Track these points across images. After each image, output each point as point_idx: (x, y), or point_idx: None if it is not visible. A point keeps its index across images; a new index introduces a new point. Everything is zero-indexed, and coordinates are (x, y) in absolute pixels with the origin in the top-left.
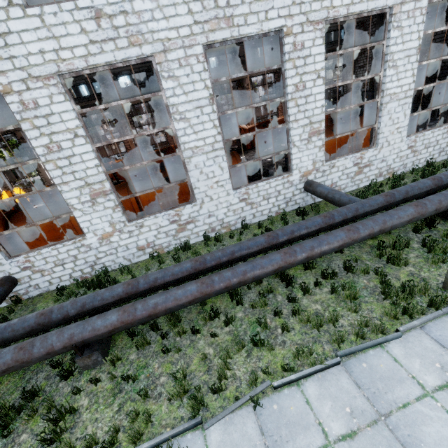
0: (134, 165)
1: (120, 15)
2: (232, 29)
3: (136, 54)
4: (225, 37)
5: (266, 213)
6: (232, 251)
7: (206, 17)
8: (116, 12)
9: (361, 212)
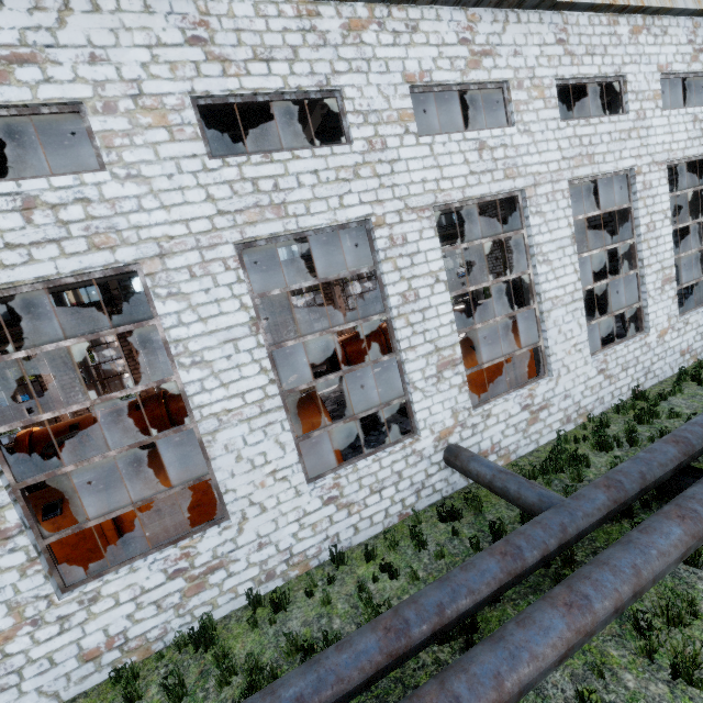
0: (87, 461)
1: (76, 204)
2: (285, 220)
3: (104, 262)
4: (273, 231)
5: (380, 520)
6: (296, 699)
7: (239, 205)
8: (67, 200)
9: (573, 532)
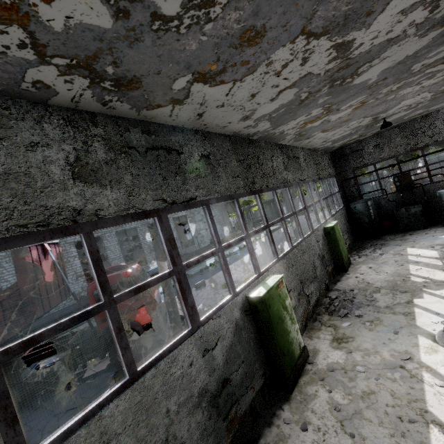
0: None
1: None
2: None
3: None
4: None
5: None
6: None
7: None
8: None
9: None
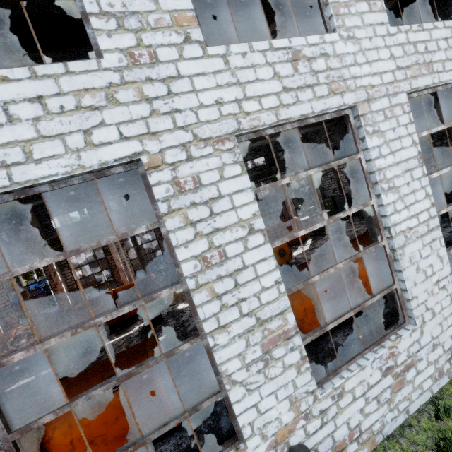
0: None
1: None
2: None
3: None
4: None
5: None
6: None
7: None
8: None
9: None
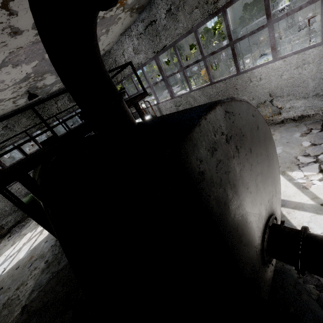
0: None
1: None
2: None
3: None
4: None
5: None
6: None
7: None
8: None
9: None
